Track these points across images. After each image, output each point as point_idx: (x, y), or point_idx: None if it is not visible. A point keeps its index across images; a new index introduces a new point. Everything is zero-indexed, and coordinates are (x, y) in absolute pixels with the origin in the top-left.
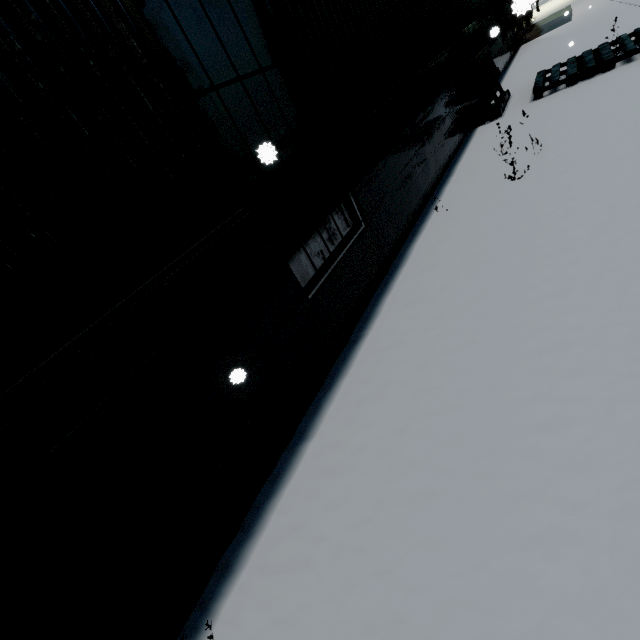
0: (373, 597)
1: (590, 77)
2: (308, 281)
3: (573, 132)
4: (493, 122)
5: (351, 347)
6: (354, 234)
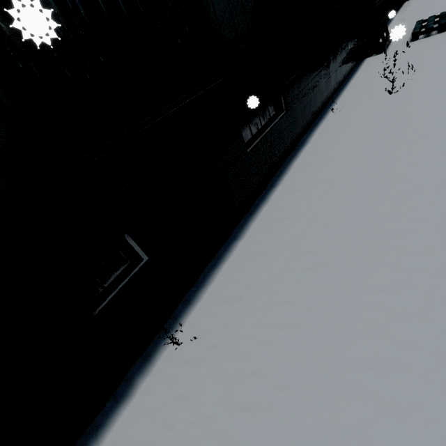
0: (284, 313)
1: None
2: (246, 141)
3: (438, 64)
4: (378, 55)
5: (268, 190)
6: (278, 116)
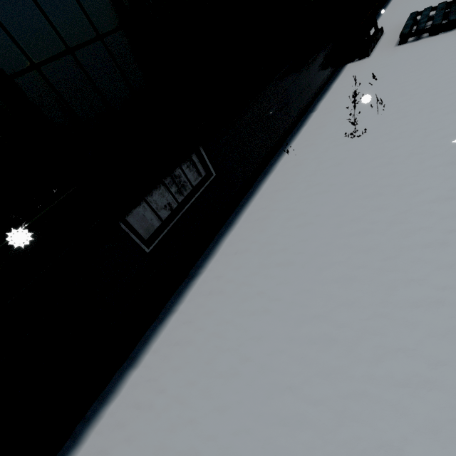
0: None
1: (451, 29)
2: (153, 232)
3: (416, 94)
4: (360, 61)
5: (188, 282)
6: (204, 183)
